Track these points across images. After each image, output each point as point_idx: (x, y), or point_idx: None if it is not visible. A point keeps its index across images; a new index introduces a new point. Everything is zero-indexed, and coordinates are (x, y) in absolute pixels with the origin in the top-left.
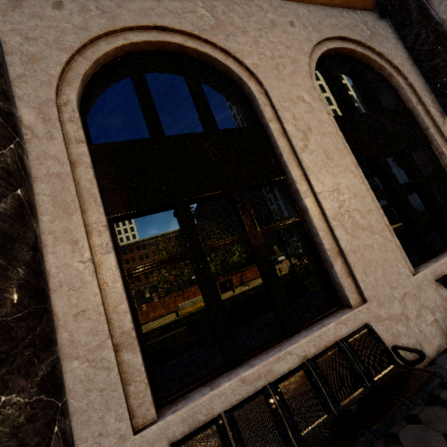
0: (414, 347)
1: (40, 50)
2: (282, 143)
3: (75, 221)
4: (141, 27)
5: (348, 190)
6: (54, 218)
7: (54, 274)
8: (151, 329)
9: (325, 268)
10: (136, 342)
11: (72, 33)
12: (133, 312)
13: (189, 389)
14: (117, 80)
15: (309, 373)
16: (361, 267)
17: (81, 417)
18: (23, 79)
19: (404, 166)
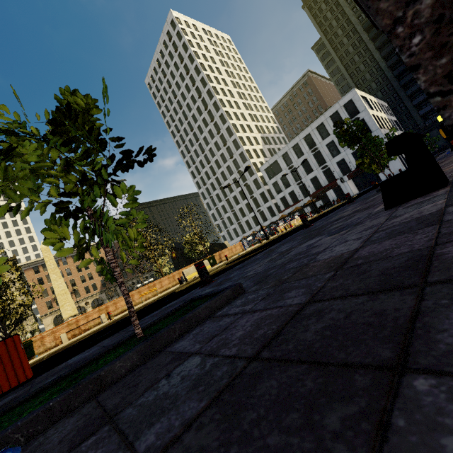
0: None
1: None
2: None
3: None
4: None
5: None
6: None
7: None
8: (162, 294)
9: None
10: None
11: None
12: None
13: None
14: None
15: None
16: None
17: None
18: None
19: None
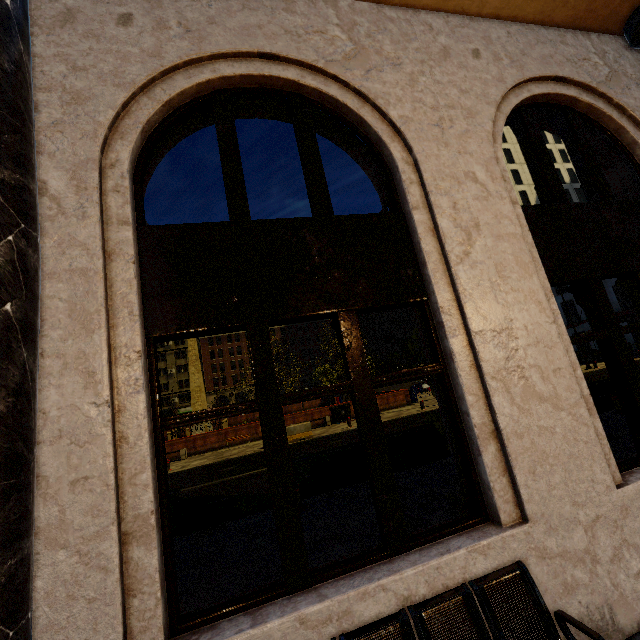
0: (599, 610)
1: (90, 86)
2: (429, 245)
3: (96, 343)
4: (239, 54)
5: (527, 332)
6: (68, 335)
7: (54, 418)
8: (227, 459)
9: (468, 453)
10: (154, 533)
11: (139, 61)
12: (160, 483)
13: (223, 613)
14: (199, 127)
15: (407, 631)
16: (527, 462)
17: (56, 636)
18: (59, 127)
19: (633, 295)
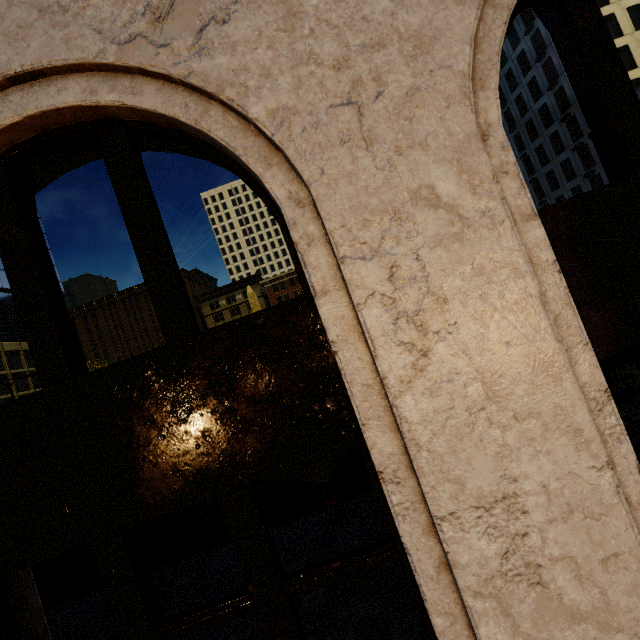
0: None
1: None
2: (351, 360)
3: None
4: None
5: (547, 496)
6: None
7: None
8: None
9: None
10: None
11: None
12: None
13: None
14: None
15: None
16: None
17: None
18: None
19: None
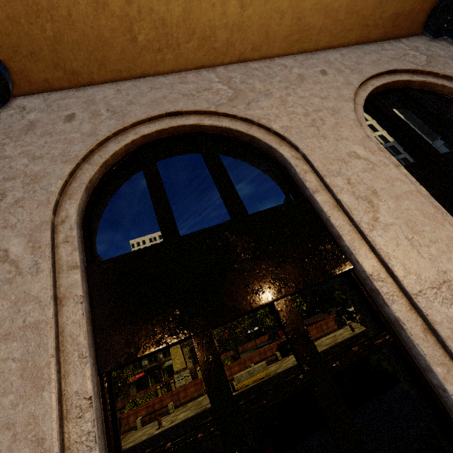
0: None
1: (44, 167)
2: (338, 220)
3: (46, 401)
4: (152, 118)
5: None
6: (19, 398)
7: None
8: (205, 408)
9: None
10: None
11: (80, 141)
12: None
13: None
14: (134, 173)
15: None
16: None
17: None
18: (20, 203)
19: None
